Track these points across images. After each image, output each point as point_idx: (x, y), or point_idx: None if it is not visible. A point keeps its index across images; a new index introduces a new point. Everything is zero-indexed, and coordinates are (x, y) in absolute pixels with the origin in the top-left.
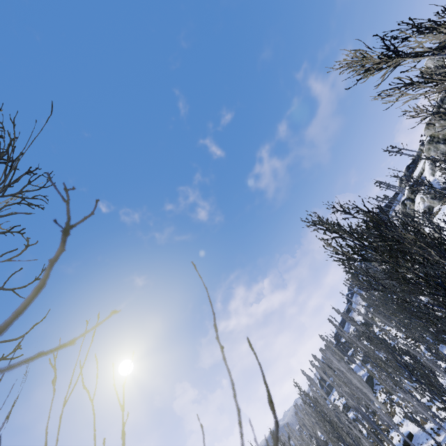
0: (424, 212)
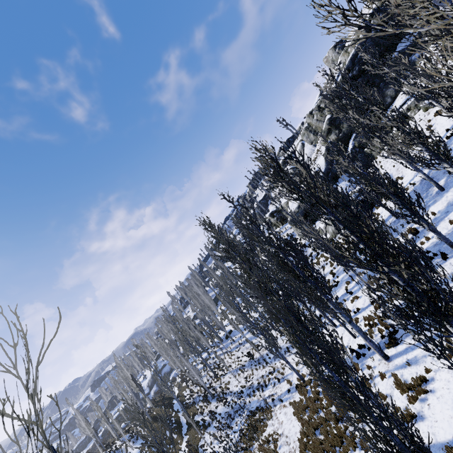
0: None
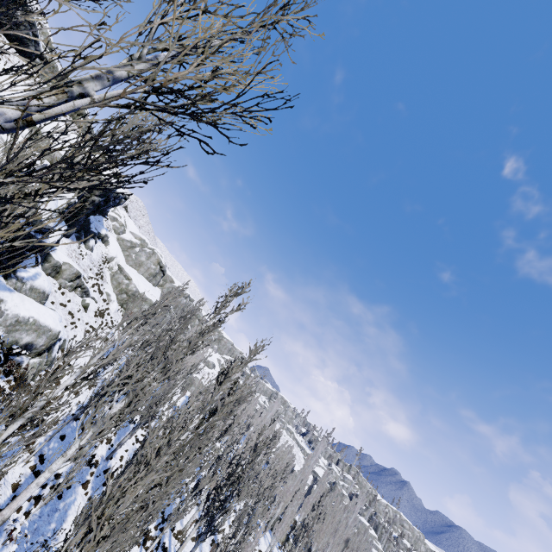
0: None
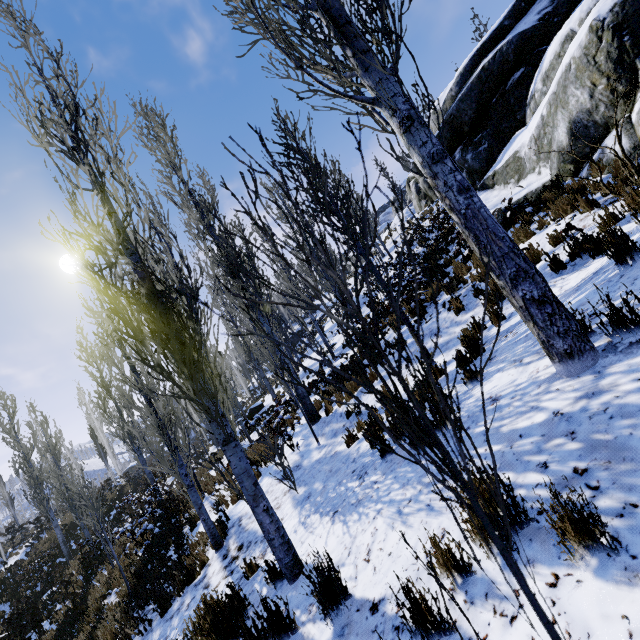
0: None
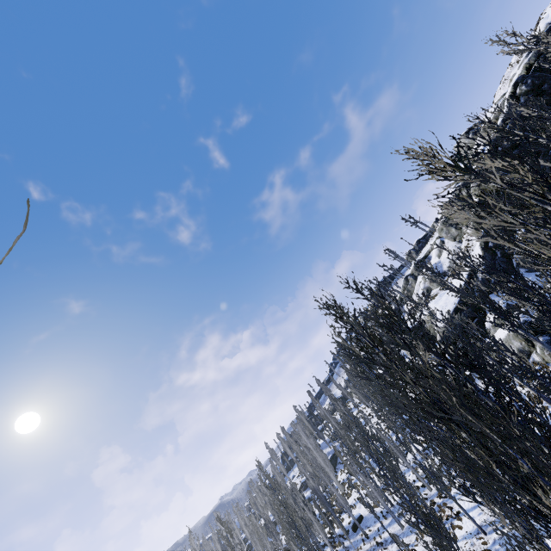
0: (424, 293)
